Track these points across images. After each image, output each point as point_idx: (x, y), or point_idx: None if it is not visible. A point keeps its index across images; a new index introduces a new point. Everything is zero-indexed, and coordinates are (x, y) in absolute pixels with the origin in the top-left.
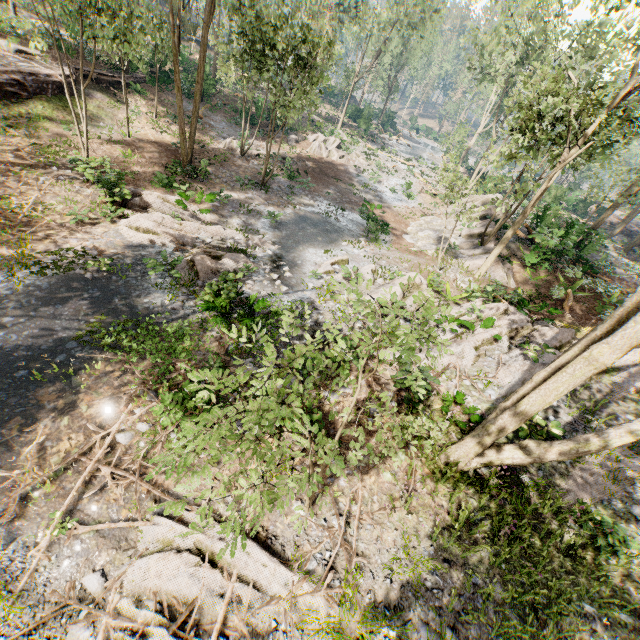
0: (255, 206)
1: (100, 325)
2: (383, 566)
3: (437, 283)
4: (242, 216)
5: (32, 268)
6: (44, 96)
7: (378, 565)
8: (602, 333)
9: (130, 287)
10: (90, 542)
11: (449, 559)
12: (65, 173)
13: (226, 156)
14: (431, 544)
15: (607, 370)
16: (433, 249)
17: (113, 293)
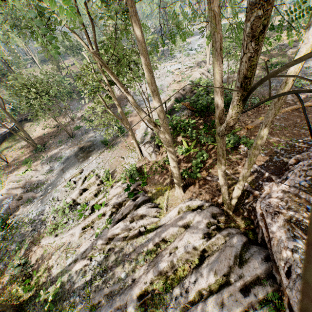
0: (61, 153)
1: None
2: None
3: (101, 178)
4: (51, 163)
5: None
6: (7, 139)
7: None
8: None
9: None
10: None
11: None
12: None
13: (66, 126)
14: None
15: (150, 228)
16: (140, 138)
17: None
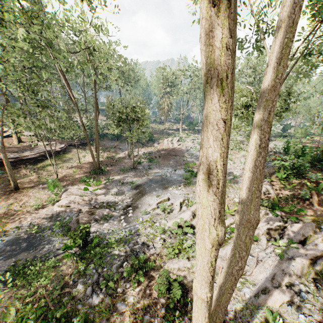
0: (127, 180)
1: (14, 266)
2: None
3: None
4: (118, 186)
5: (2, 237)
6: (52, 157)
7: None
8: (230, 257)
9: (42, 239)
10: None
11: None
12: (44, 186)
13: (121, 159)
14: None
15: None
16: None
17: (32, 244)
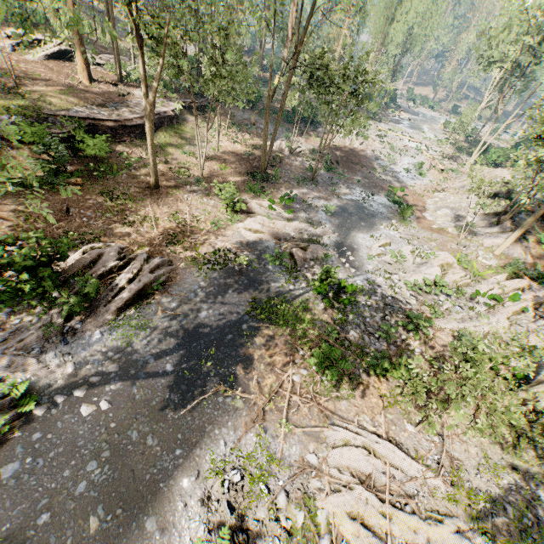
0: (312, 200)
1: (256, 303)
2: (473, 467)
3: (466, 262)
4: (306, 210)
5: (206, 265)
6: (163, 127)
7: (469, 466)
8: None
9: (261, 275)
10: (302, 437)
11: (515, 468)
12: (194, 189)
13: (280, 156)
14: (501, 457)
15: None
16: (452, 226)
17: (253, 280)
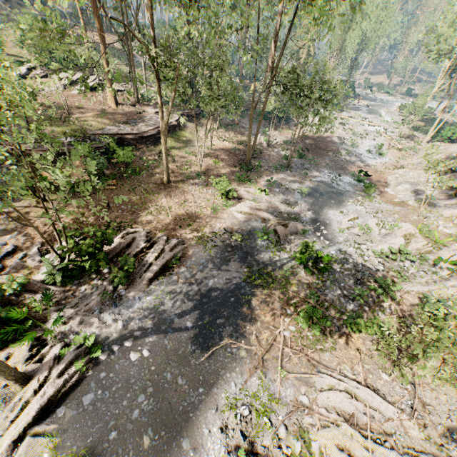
0: (288, 184)
1: (250, 272)
2: (443, 412)
3: (427, 232)
4: (284, 192)
5: (210, 242)
6: (169, 134)
7: (440, 411)
8: None
9: (252, 249)
10: (294, 381)
11: None
12: (196, 182)
13: (260, 149)
14: None
15: None
16: (412, 199)
17: (246, 253)
